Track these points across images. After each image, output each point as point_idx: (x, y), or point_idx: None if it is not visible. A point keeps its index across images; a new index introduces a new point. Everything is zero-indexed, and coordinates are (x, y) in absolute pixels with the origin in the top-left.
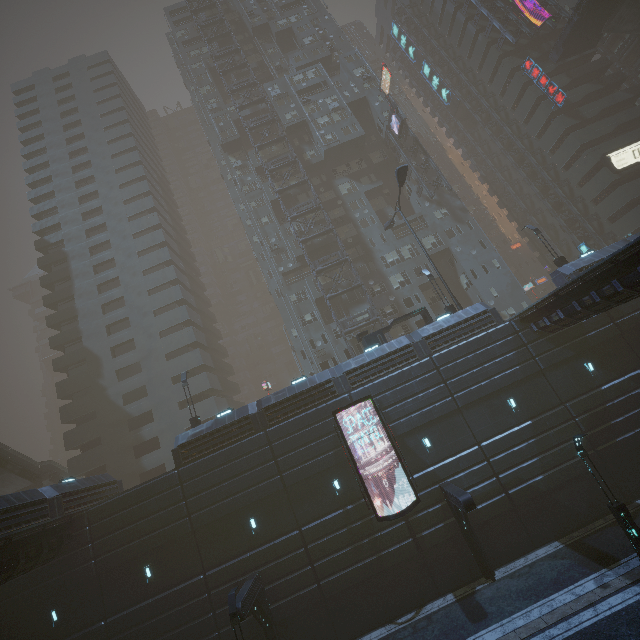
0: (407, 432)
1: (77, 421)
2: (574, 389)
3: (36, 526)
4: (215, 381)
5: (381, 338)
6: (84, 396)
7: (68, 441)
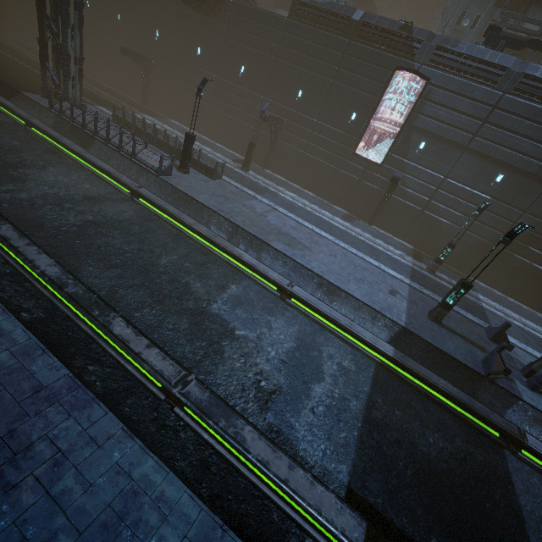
0: (420, 129)
1: None
2: None
3: None
4: None
5: (501, 47)
6: None
7: None
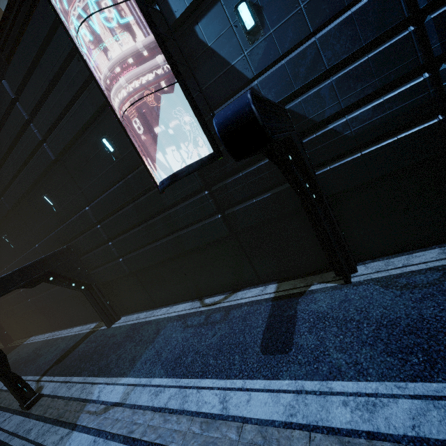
0: (197, 2)
1: None
2: None
3: None
4: None
5: None
6: None
7: None
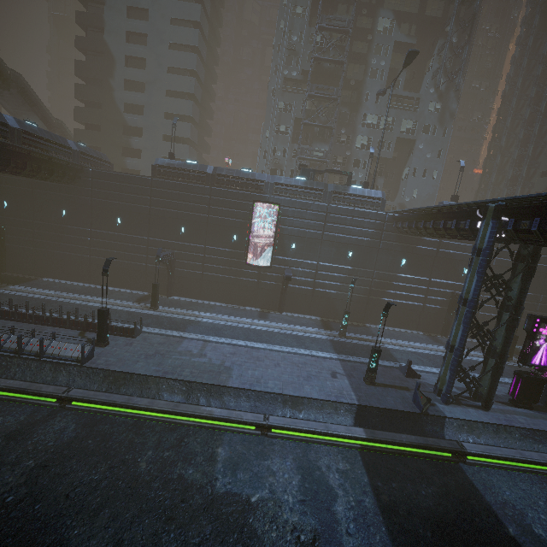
0: (287, 235)
1: (86, 103)
2: (386, 267)
3: (65, 161)
4: (195, 135)
5: (312, 176)
6: (95, 86)
7: (77, 114)
